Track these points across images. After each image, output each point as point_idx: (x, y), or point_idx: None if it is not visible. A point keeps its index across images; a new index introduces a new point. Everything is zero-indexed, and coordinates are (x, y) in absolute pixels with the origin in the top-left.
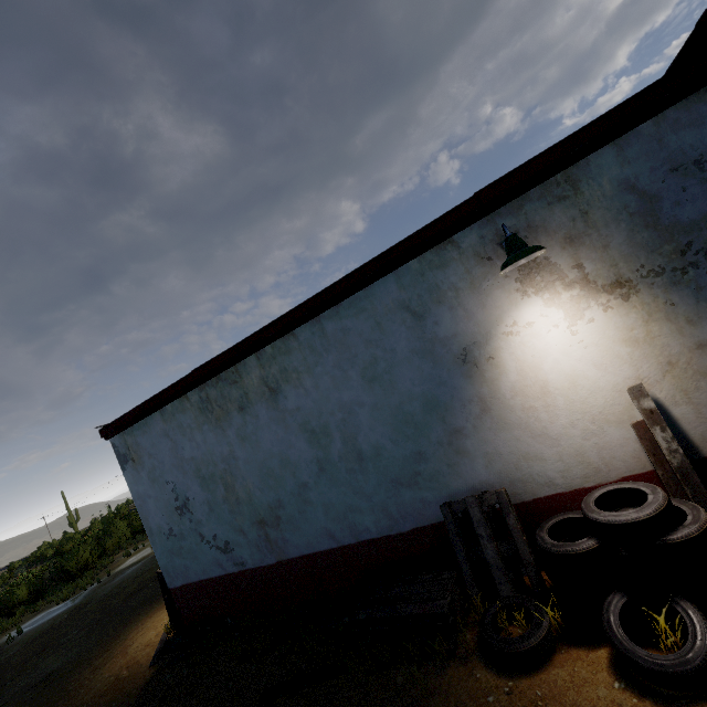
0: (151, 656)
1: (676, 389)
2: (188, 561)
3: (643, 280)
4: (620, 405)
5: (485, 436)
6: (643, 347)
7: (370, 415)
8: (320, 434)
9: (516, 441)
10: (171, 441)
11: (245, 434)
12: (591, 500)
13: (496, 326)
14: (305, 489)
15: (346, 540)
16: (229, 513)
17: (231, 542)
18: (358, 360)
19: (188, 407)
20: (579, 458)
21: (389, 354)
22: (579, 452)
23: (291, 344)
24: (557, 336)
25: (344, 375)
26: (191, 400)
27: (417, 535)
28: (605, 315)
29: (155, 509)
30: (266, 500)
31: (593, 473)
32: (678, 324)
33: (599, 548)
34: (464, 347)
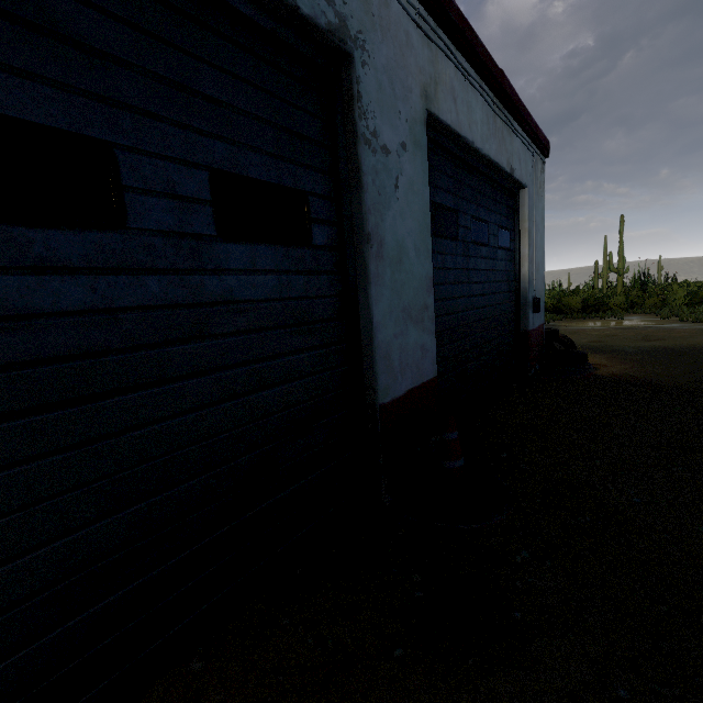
0: None
1: None
2: None
3: None
4: None
5: None
6: None
7: None
8: None
9: None
10: None
11: None
12: None
13: None
14: None
15: None
16: None
17: None
18: None
19: None
20: None
21: None
22: None
23: None
24: None
25: None
26: None
27: None
28: None
29: None
30: None
31: None
32: None
33: None
34: None
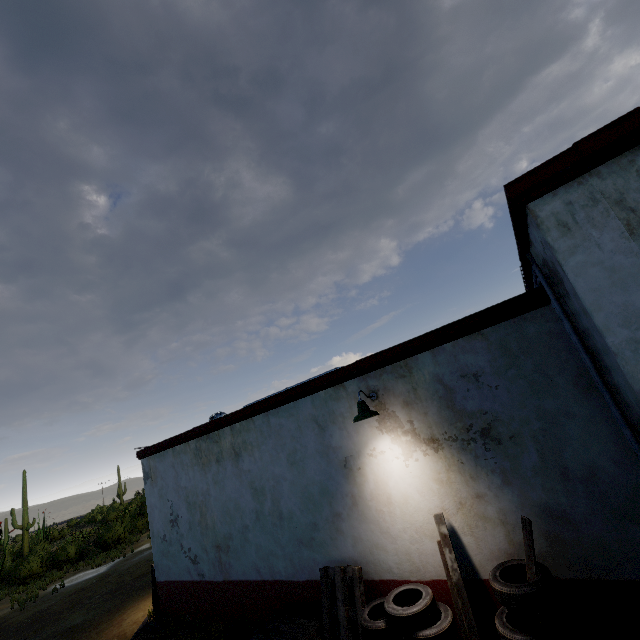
0: (134, 632)
1: (465, 523)
2: (171, 563)
3: (446, 441)
4: (432, 525)
5: (354, 523)
6: (446, 487)
7: (289, 488)
8: (260, 492)
9: (371, 532)
10: (175, 471)
11: (217, 479)
12: (395, 592)
13: (364, 448)
14: (246, 530)
15: (266, 576)
16: (200, 533)
17: (198, 557)
18: (286, 447)
19: (188, 450)
20: (408, 557)
21: (303, 448)
22: (408, 552)
23: (250, 425)
24: (397, 465)
25: (277, 455)
26: (191, 446)
27: (309, 585)
28: (425, 459)
29: (158, 518)
30: (223, 531)
31: (416, 570)
32: (466, 477)
33: (385, 629)
34: (345, 456)
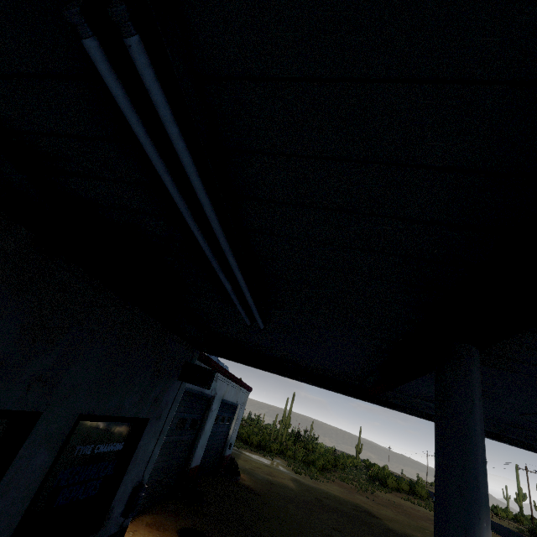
0: None
1: None
2: None
3: None
4: None
5: None
6: None
7: None
8: None
9: None
10: None
11: None
12: None
13: None
14: None
15: None
16: None
17: None
18: None
19: None
20: None
21: None
22: None
23: None
24: None
25: None
26: None
27: None
28: None
29: None
30: None
31: None
32: None
33: None
34: None
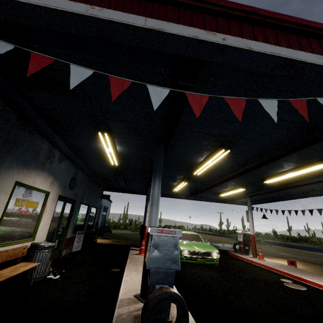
0: None
1: None
2: None
3: None
4: None
5: None
6: None
7: None
8: None
9: None
10: None
11: None
12: None
13: None
14: None
15: None
16: None
17: None
18: None
19: None
20: None
21: None
22: None
23: None
24: None
25: None
26: None
27: None
28: None
29: None
30: None
31: None
32: None
33: None
34: None
